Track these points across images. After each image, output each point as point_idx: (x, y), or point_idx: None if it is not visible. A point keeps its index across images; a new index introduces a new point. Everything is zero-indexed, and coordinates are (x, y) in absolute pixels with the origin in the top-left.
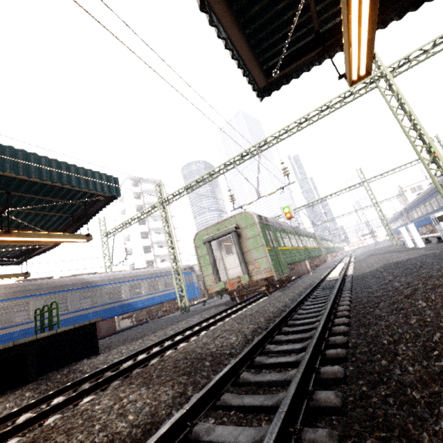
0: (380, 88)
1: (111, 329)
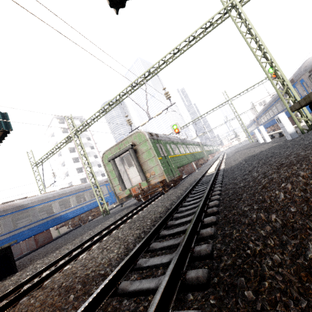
0: (232, 16)
1: (48, 238)
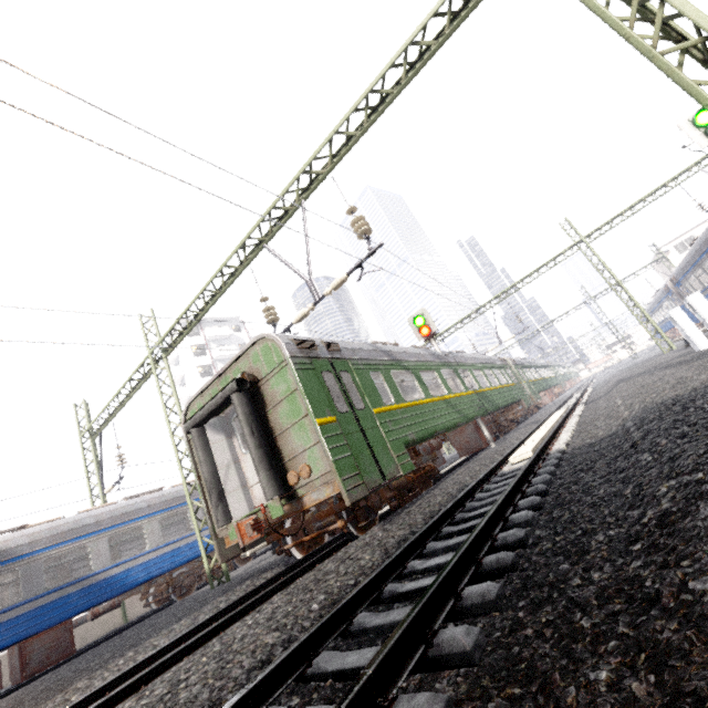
0: None
1: (61, 649)
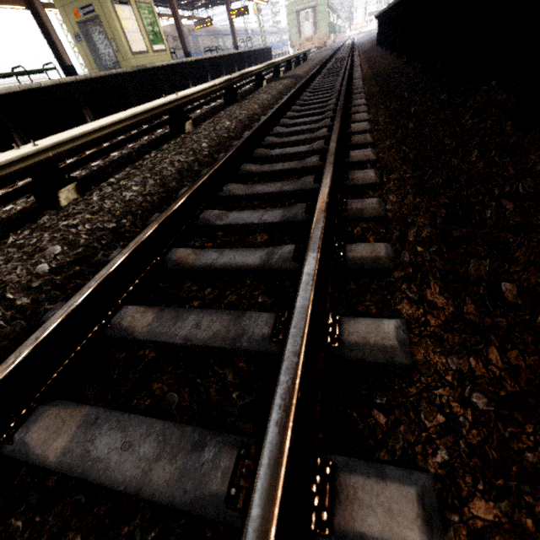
0: None
1: None
